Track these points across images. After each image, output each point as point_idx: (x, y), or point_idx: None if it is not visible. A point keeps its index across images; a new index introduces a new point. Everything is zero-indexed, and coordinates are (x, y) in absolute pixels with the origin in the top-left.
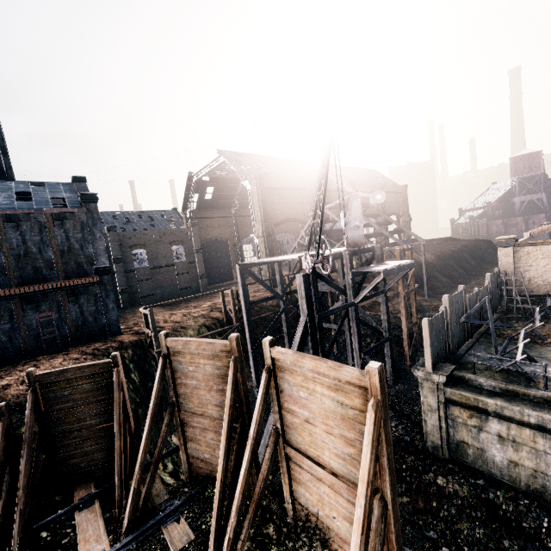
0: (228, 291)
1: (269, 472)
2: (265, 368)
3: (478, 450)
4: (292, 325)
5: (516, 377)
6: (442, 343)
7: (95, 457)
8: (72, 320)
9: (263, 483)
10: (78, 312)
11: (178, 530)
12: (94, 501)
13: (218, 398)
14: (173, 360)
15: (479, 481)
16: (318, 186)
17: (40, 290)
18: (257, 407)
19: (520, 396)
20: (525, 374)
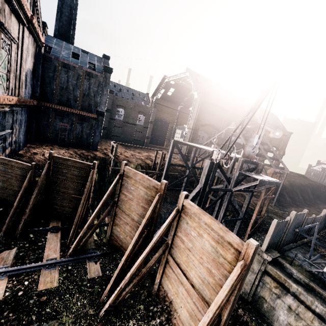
0: (160, 152)
1: (154, 264)
2: (176, 208)
3: (271, 307)
4: (187, 185)
5: (317, 280)
6: (278, 238)
7: (66, 210)
8: (76, 133)
9: (149, 268)
10: (80, 130)
11: (94, 267)
12: (58, 231)
13: (140, 210)
14: (124, 179)
15: (264, 324)
16: (247, 112)
17: (66, 111)
18: (163, 228)
19: (315, 292)
20: (325, 281)
